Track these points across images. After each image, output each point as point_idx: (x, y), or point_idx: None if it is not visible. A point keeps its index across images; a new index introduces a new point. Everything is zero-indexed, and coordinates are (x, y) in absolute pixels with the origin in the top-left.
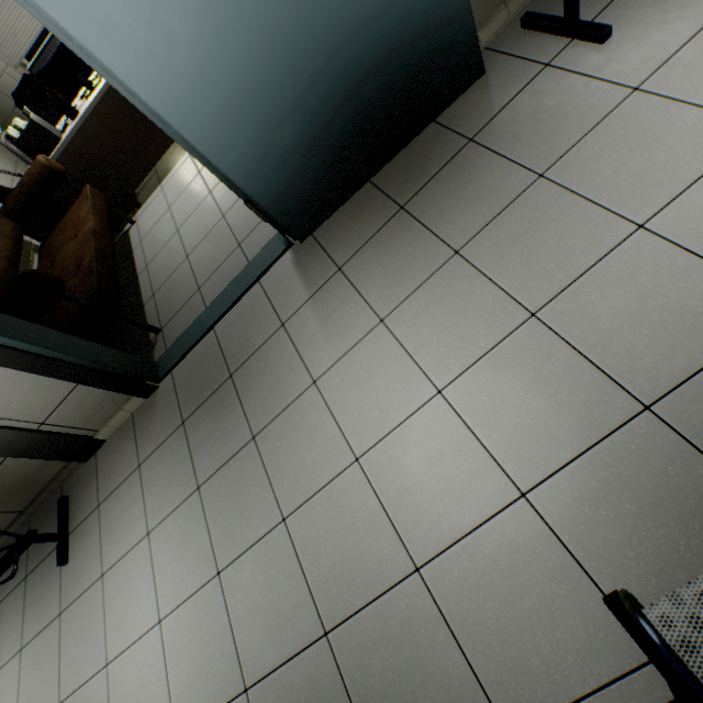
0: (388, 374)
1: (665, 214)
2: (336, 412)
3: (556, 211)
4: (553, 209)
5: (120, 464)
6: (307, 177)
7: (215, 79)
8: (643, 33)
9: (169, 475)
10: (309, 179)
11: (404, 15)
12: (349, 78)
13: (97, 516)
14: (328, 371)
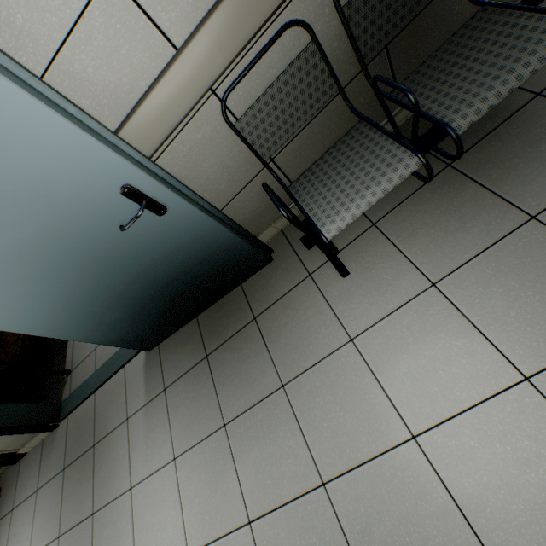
0: (167, 513)
1: (339, 483)
2: (135, 526)
3: (283, 428)
4: (282, 425)
5: (29, 480)
6: (138, 327)
7: (40, 309)
8: (368, 283)
9: (49, 511)
10: (141, 328)
11: (186, 255)
12: (152, 286)
13: (10, 518)
14: (140, 484)
